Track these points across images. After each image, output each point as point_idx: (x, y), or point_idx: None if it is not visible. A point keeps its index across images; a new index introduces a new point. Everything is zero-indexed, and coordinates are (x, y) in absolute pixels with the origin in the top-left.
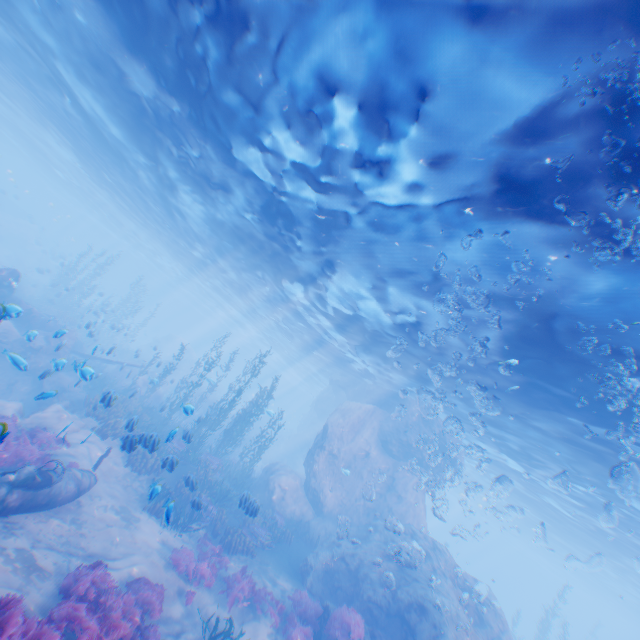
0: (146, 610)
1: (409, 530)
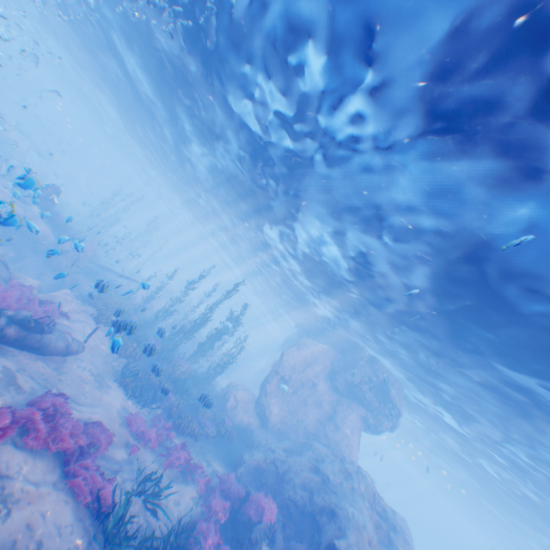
0: (94, 443)
1: (339, 454)
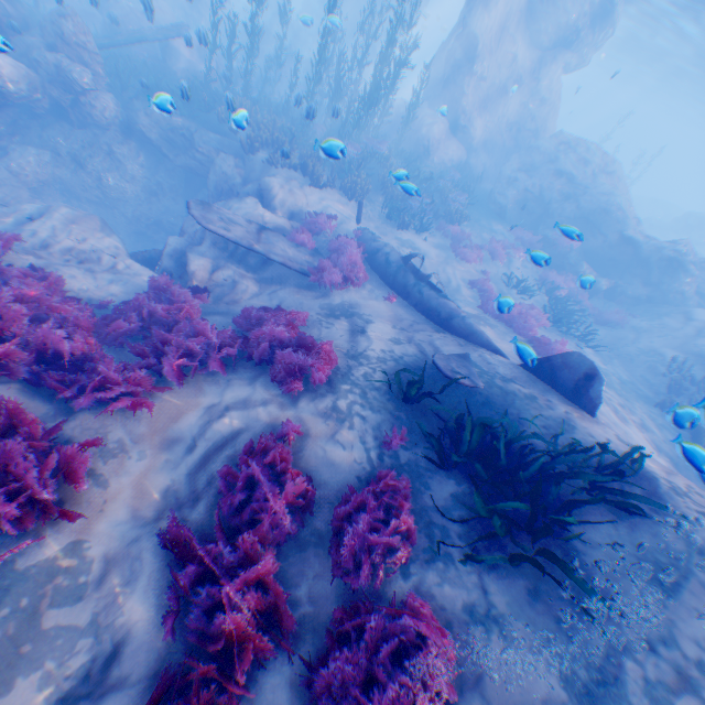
0: None
1: (564, 142)
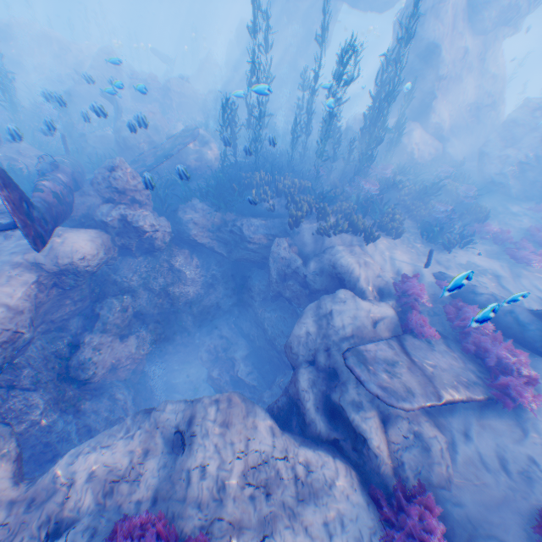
0: None
1: (535, 107)
